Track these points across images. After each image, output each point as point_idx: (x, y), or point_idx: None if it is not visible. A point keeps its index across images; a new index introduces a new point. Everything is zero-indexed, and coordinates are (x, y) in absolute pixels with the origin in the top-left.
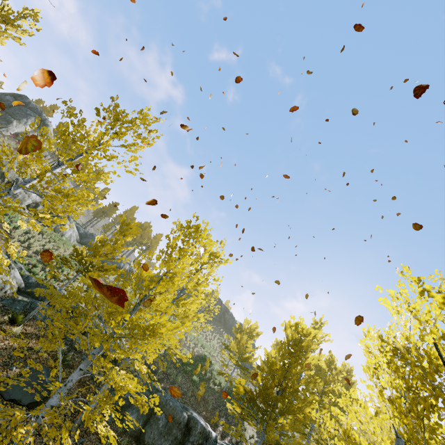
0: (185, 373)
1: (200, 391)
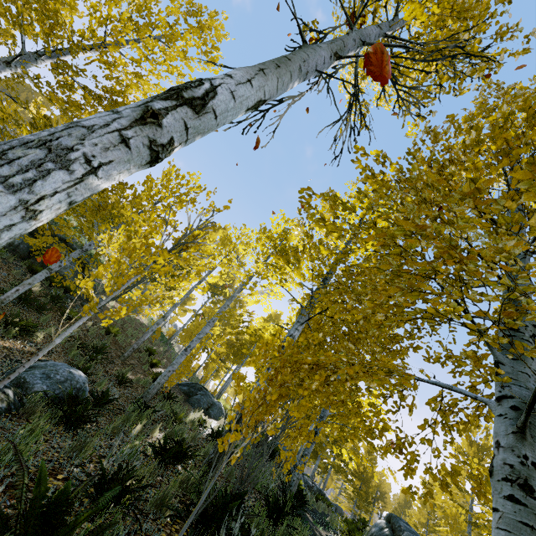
0: None
1: None
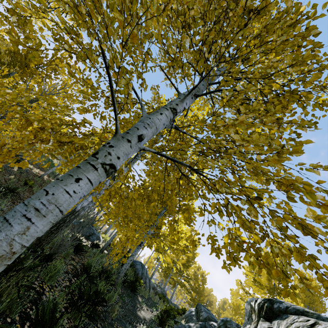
0: None
1: None
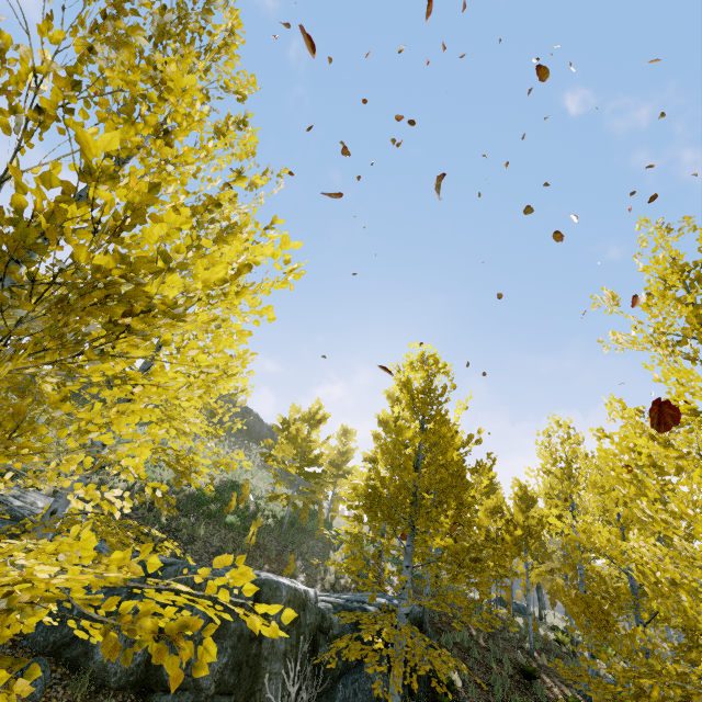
0: (208, 517)
1: (250, 536)
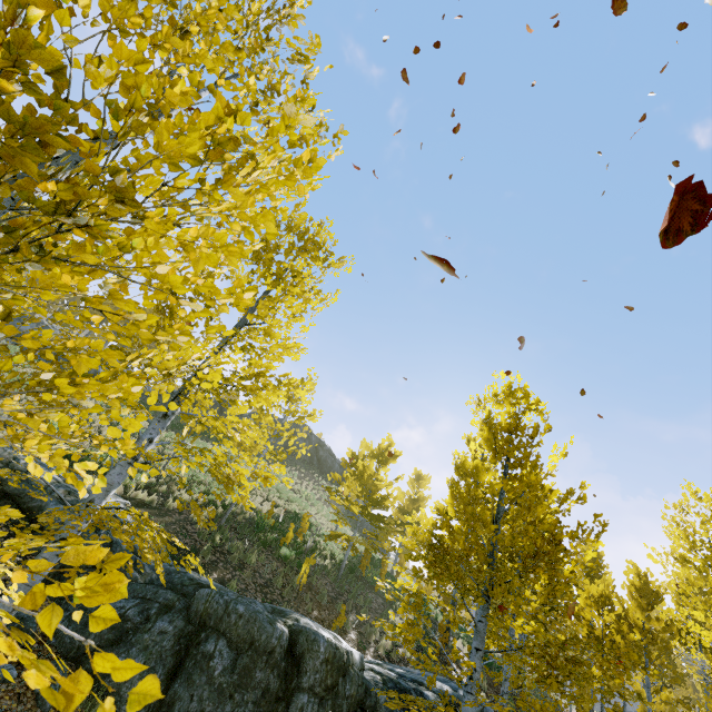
0: (263, 545)
1: (302, 573)
